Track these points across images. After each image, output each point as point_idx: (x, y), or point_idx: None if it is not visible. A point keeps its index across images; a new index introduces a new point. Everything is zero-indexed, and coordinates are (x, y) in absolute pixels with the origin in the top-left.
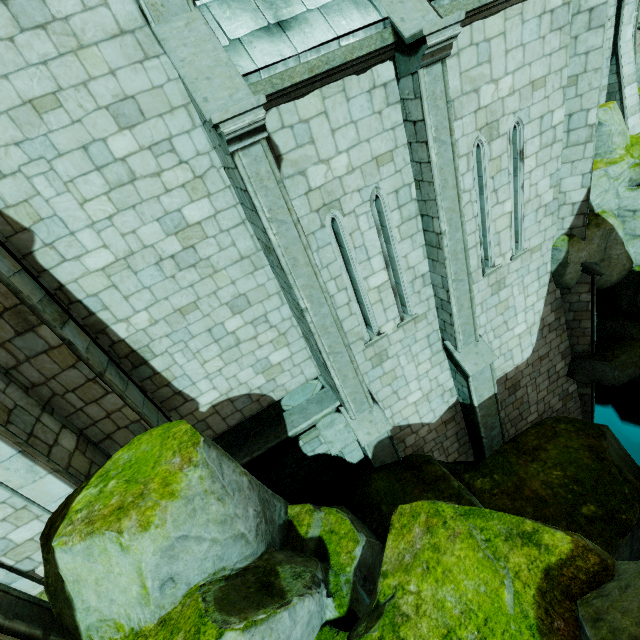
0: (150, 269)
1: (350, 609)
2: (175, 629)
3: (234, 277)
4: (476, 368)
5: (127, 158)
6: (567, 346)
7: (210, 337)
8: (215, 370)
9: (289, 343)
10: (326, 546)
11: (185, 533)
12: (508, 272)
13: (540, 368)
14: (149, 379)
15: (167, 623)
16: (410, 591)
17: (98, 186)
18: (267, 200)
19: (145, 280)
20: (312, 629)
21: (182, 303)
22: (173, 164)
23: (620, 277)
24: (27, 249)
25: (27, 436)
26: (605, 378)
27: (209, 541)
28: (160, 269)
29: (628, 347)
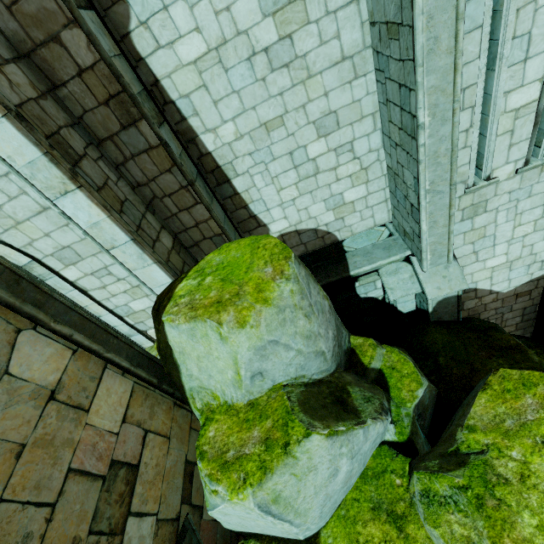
0: (241, 66)
1: (410, 439)
2: (263, 414)
3: (328, 86)
4: None
5: None
6: None
7: (290, 162)
8: (289, 199)
9: (368, 180)
10: (386, 379)
11: (276, 339)
12: None
13: None
14: (230, 198)
15: (255, 406)
16: (511, 457)
17: None
18: None
19: (235, 81)
20: (374, 445)
21: (268, 116)
22: None
23: None
24: (124, 28)
25: (136, 227)
26: None
27: (295, 351)
28: (251, 67)
29: None
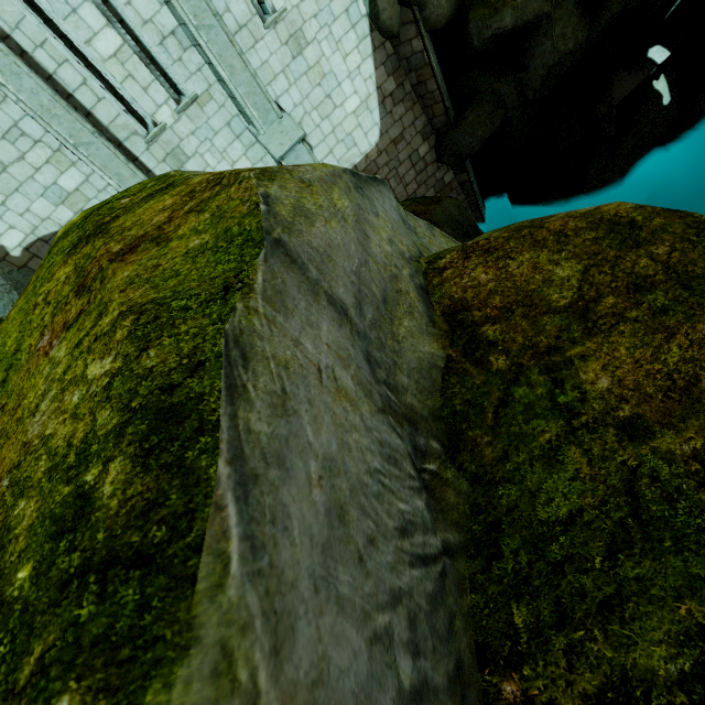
0: None
1: None
2: None
3: None
4: (282, 149)
5: None
6: (426, 123)
7: None
8: None
9: (74, 162)
10: None
11: None
12: (303, 20)
13: (398, 155)
14: None
15: None
16: None
17: None
18: None
19: None
20: None
21: None
22: None
23: (452, 6)
24: None
25: None
26: (463, 150)
27: None
28: None
29: (476, 104)
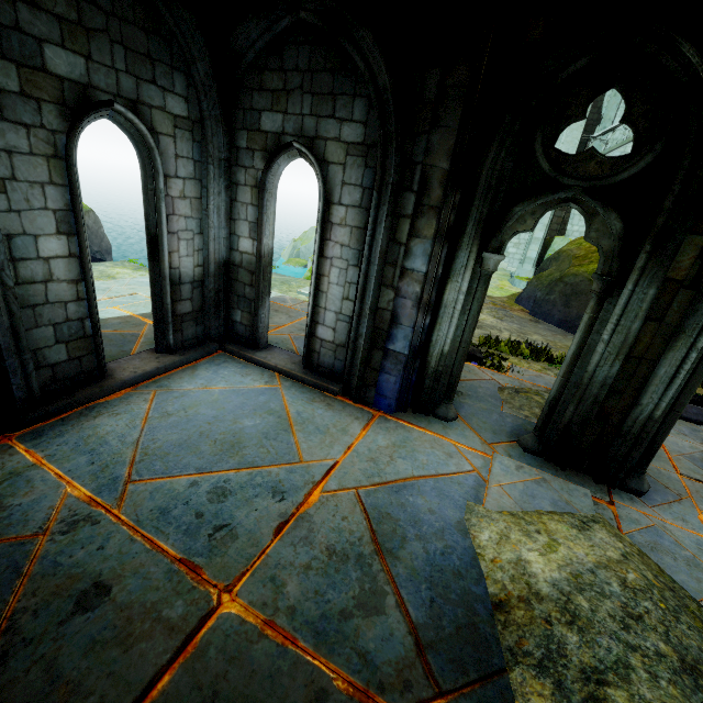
0: None
1: None
2: None
3: None
4: None
5: None
6: None
7: None
8: None
9: None
10: None
11: None
12: None
13: None
14: None
15: None
16: None
17: None
18: None
19: None
20: None
21: None
22: None
23: None
24: None
25: None
26: None
27: None
28: None
29: None
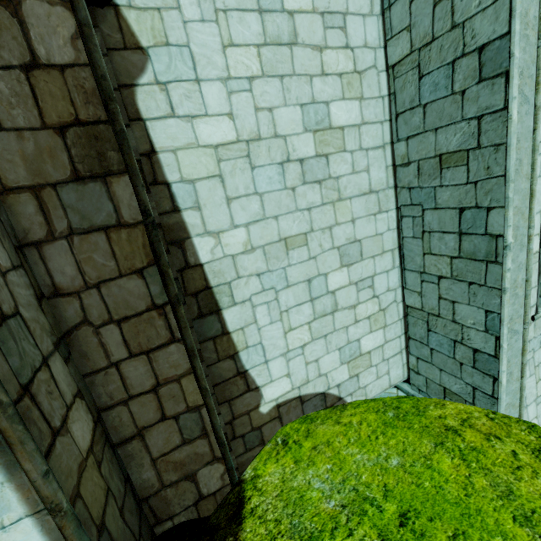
0: (271, 169)
1: None
2: None
3: (356, 213)
4: None
5: (295, 14)
6: None
7: (306, 292)
8: (297, 345)
9: (386, 325)
10: None
11: None
12: None
13: None
14: (212, 341)
15: None
16: None
17: (252, 33)
18: (522, 58)
19: (260, 182)
20: None
21: (291, 231)
22: (338, 45)
23: None
24: (129, 78)
25: (18, 390)
26: None
27: None
28: (282, 173)
29: None
